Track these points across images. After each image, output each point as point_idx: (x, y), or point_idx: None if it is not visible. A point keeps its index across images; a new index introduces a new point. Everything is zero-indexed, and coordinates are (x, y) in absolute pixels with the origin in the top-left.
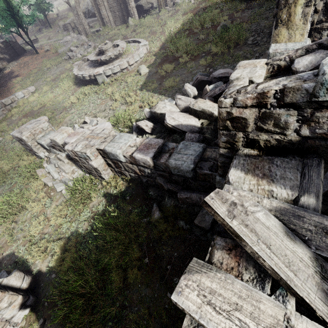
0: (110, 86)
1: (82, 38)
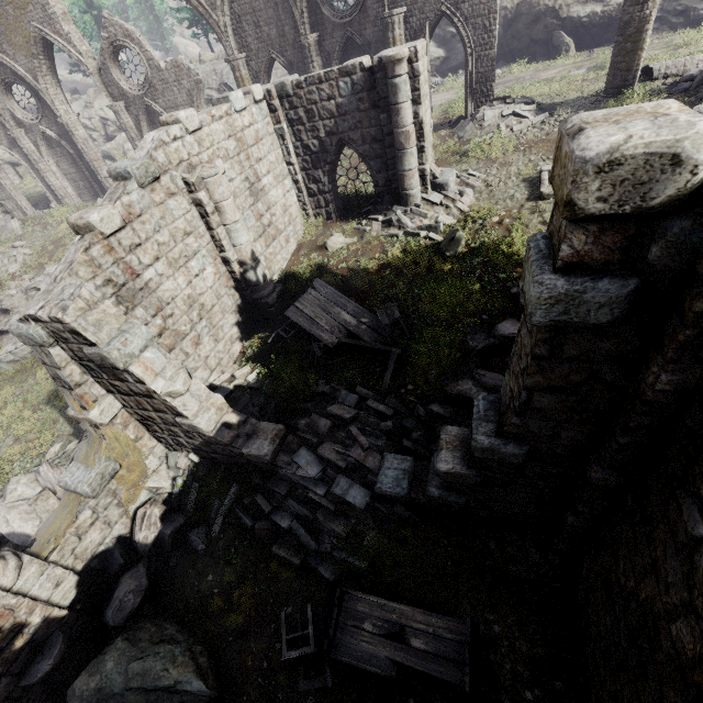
0: (5, 388)
1: (13, 225)
